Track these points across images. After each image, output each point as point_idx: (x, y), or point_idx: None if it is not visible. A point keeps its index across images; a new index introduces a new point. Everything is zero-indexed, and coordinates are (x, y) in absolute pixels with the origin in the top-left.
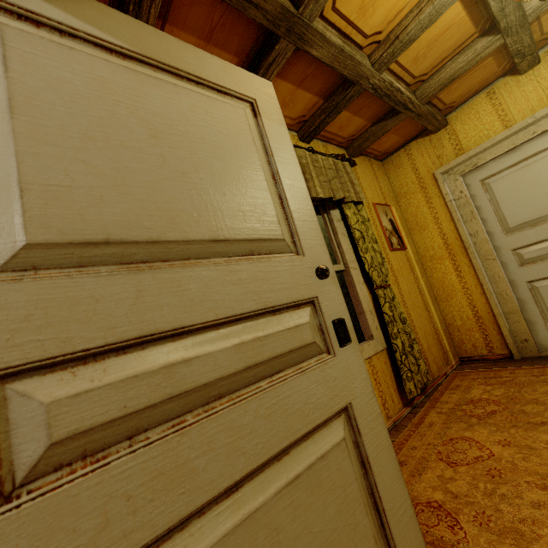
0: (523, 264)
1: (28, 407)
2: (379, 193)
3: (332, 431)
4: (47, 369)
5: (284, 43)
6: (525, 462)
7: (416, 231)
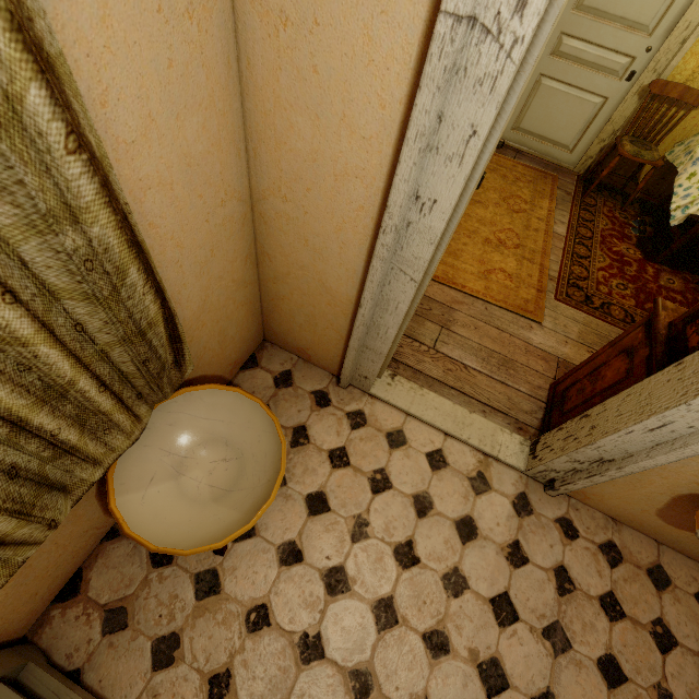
0: (554, 54)
1: None
2: None
3: None
4: None
5: None
6: (465, 224)
7: None
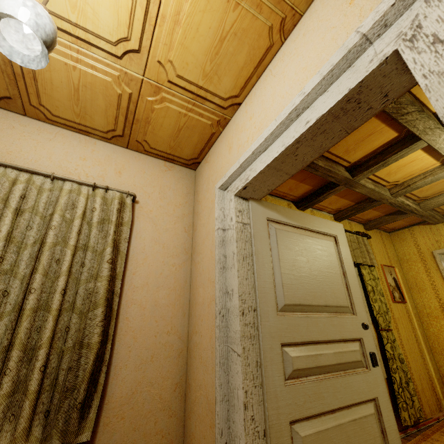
0: None
1: (287, 356)
2: (386, 256)
3: (368, 407)
4: (288, 345)
5: (341, 186)
6: None
7: (415, 290)
